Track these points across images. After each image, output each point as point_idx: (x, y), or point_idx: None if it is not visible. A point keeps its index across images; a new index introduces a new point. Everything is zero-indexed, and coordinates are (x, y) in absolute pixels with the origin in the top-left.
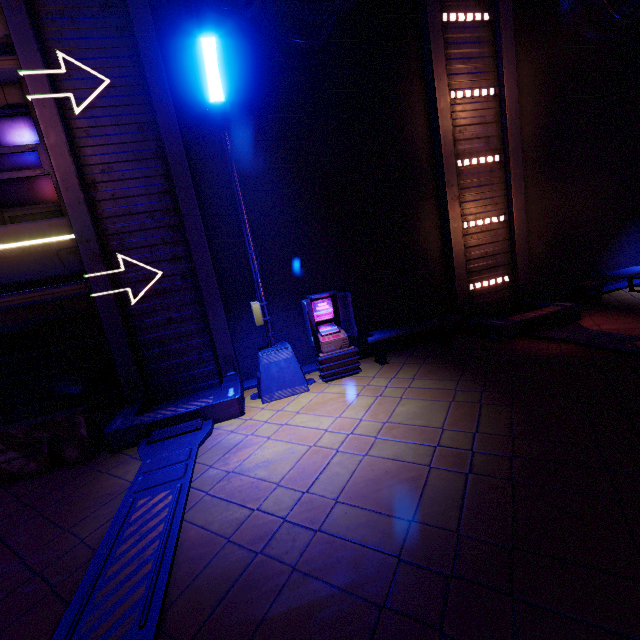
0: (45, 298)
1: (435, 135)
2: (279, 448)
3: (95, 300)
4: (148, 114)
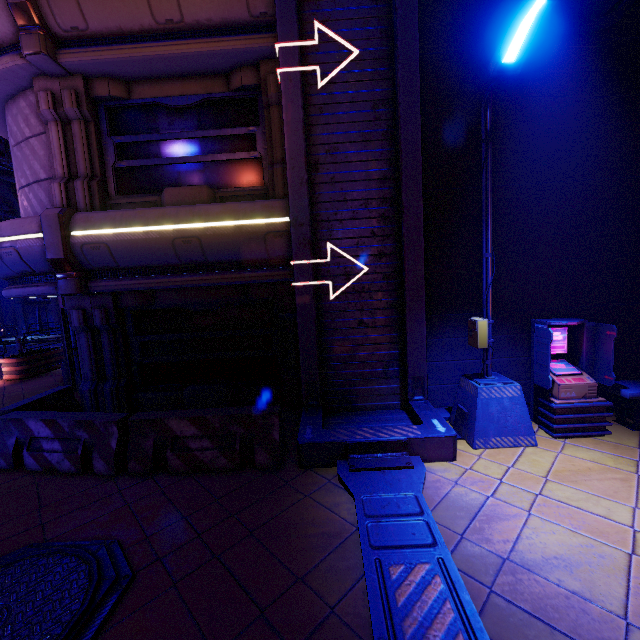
0: (240, 281)
1: None
2: (565, 538)
3: (294, 289)
4: (386, 90)
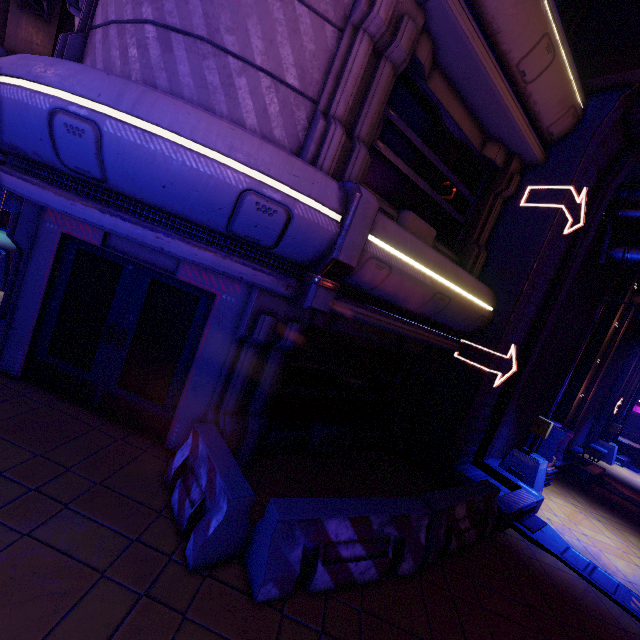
0: (434, 342)
1: (599, 337)
2: (621, 562)
3: (485, 374)
4: (565, 252)
